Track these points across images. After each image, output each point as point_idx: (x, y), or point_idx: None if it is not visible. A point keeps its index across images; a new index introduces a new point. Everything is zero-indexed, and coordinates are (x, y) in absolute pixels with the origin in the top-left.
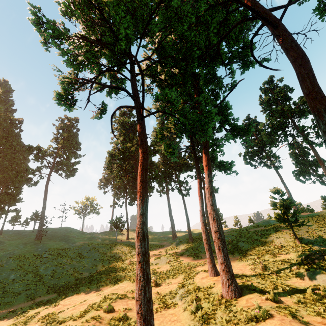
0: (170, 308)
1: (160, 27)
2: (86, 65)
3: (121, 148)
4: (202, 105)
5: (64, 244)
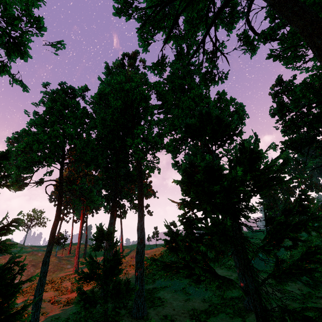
0: (70, 305)
1: (87, 133)
2: (30, 171)
3: (69, 178)
4: (100, 187)
5: (1, 259)
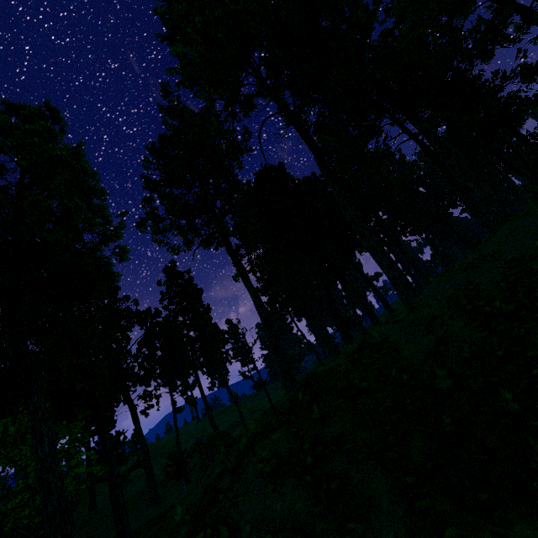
0: None
1: None
2: None
3: None
4: None
5: None
